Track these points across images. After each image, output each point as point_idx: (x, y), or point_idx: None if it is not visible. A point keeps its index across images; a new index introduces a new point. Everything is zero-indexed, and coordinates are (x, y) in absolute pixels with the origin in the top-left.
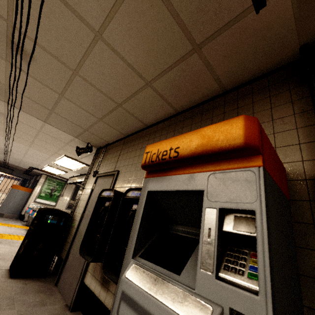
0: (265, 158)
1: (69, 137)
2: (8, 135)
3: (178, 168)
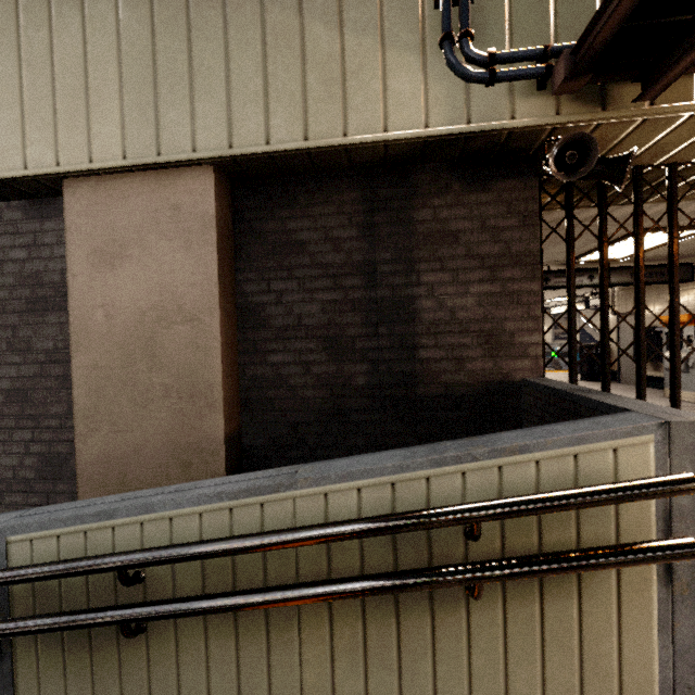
0: None
1: None
2: None
3: None
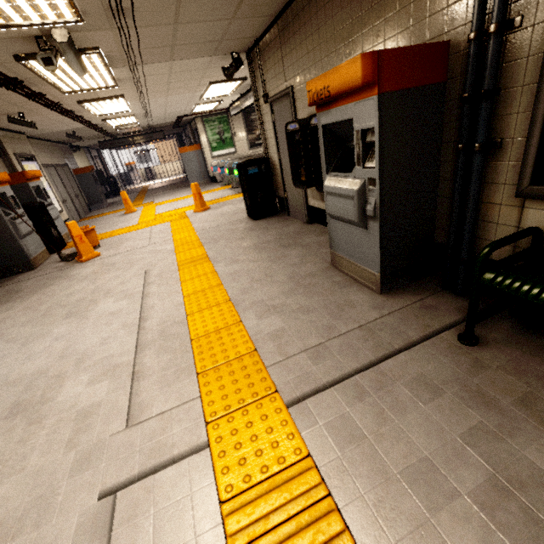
0: (383, 82)
1: (205, 60)
2: (141, 97)
3: (336, 101)
